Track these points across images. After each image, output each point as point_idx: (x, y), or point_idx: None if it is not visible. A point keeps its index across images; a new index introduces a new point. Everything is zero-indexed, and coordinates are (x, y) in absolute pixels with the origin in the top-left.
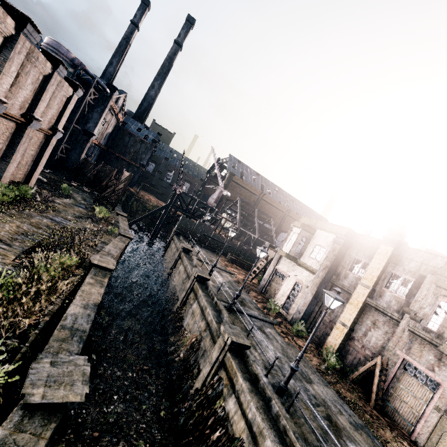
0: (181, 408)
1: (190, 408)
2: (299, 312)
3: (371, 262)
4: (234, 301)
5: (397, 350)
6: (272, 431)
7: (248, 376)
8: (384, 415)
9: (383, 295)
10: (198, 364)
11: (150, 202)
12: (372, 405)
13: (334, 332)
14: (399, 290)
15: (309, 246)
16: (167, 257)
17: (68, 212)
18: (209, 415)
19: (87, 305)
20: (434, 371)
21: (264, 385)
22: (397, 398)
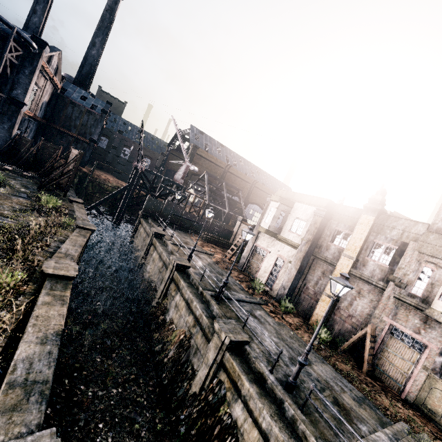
0: (180, 417)
1: (190, 417)
2: (284, 288)
3: (353, 232)
4: (221, 289)
5: (384, 317)
6: (293, 441)
7: (253, 376)
8: (376, 380)
9: (366, 264)
10: (190, 363)
11: (108, 183)
12: (365, 372)
13: (321, 305)
14: (382, 258)
15: (288, 220)
16: (136, 243)
17: (4, 206)
18: (214, 424)
19: (45, 338)
20: (420, 333)
21: (272, 385)
22: (386, 361)
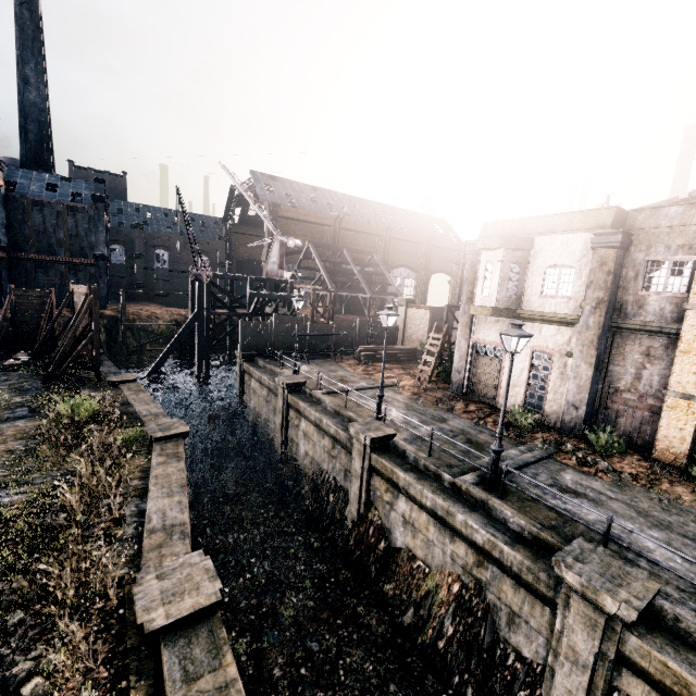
0: None
1: None
2: (574, 407)
3: None
4: (495, 466)
5: None
6: None
7: None
8: None
9: None
10: (508, 646)
11: (157, 320)
12: None
13: (670, 417)
14: None
15: (530, 277)
16: (253, 409)
17: None
18: None
19: None
20: None
21: None
22: None
